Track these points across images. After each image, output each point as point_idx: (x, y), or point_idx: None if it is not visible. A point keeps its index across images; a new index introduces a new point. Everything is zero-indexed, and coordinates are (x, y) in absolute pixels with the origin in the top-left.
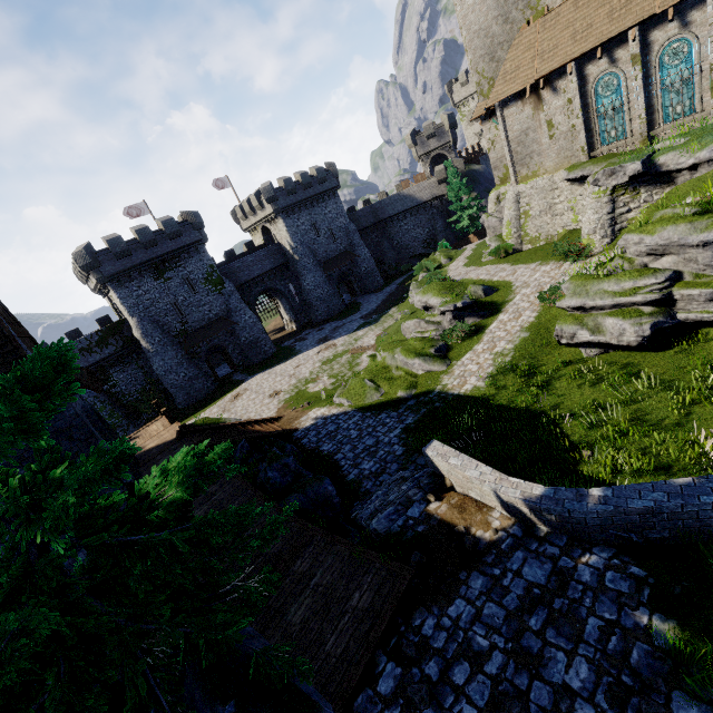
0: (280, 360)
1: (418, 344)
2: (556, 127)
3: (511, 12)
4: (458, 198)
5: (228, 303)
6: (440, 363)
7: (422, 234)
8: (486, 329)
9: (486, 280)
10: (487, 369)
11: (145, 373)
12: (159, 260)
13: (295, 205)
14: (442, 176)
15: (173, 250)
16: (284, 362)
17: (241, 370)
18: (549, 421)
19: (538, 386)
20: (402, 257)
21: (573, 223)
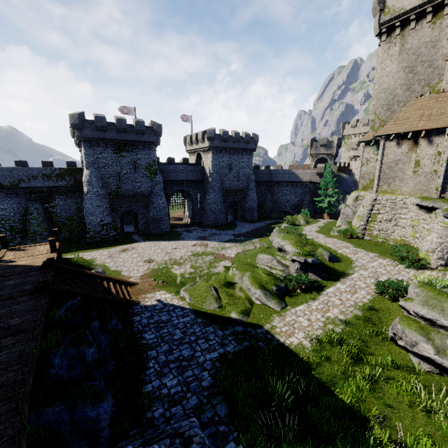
0: (167, 238)
1: (265, 277)
2: (421, 167)
3: (414, 85)
4: (326, 188)
5: (153, 188)
6: (277, 303)
7: (294, 200)
8: (323, 289)
9: (332, 249)
10: (316, 330)
11: (78, 208)
12: (123, 142)
13: (224, 148)
14: (321, 171)
15: (134, 140)
16: (169, 241)
17: (140, 233)
18: (373, 439)
19: (364, 377)
20: (275, 209)
21: (410, 236)
